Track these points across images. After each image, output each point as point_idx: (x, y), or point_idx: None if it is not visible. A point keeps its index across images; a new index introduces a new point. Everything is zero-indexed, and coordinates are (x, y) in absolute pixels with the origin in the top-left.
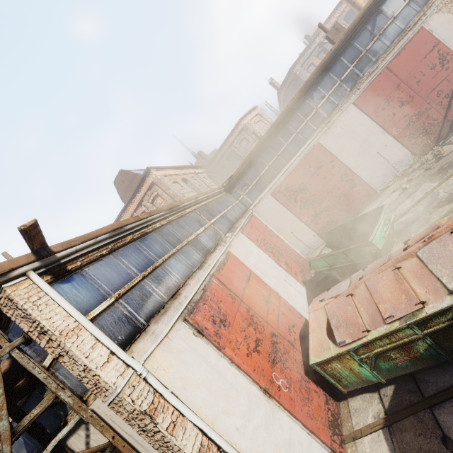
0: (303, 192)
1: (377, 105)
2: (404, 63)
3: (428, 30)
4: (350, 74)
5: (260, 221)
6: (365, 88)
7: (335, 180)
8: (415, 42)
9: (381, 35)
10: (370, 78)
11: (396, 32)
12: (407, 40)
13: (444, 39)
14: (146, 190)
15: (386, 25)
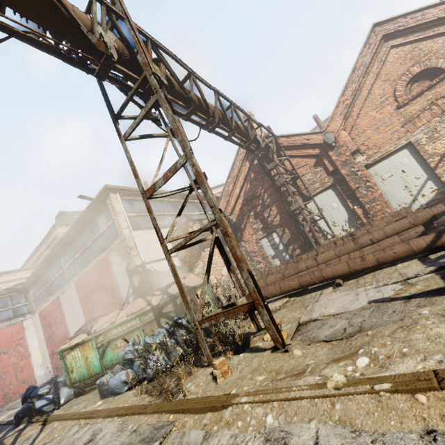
0: (50, 327)
1: (83, 297)
2: (97, 276)
3: (110, 260)
4: (79, 258)
5: (21, 331)
6: (81, 277)
7: (62, 335)
8: (102, 264)
9: (94, 242)
10: (83, 272)
11: (101, 246)
12: (101, 259)
13: (117, 277)
14: (53, 239)
15: (96, 236)
